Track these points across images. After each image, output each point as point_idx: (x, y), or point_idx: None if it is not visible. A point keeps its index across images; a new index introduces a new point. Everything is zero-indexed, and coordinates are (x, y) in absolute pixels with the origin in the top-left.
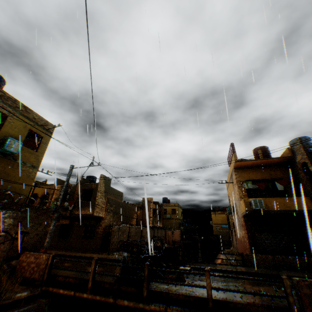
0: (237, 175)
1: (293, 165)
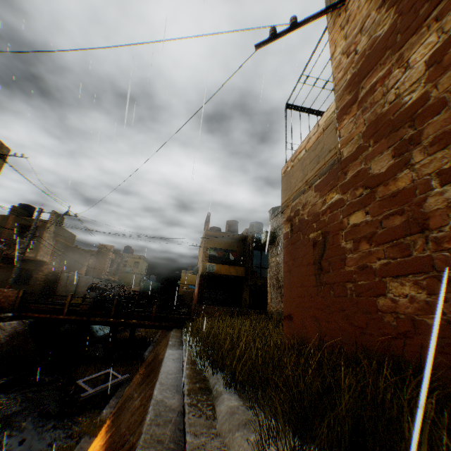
0: (206, 242)
1: (246, 242)
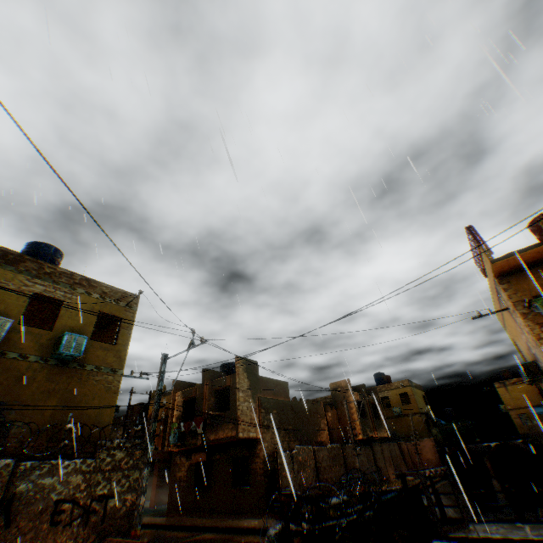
0: (508, 291)
1: None
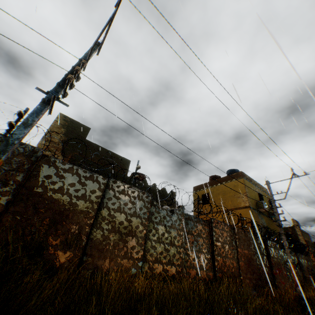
0: None
1: None
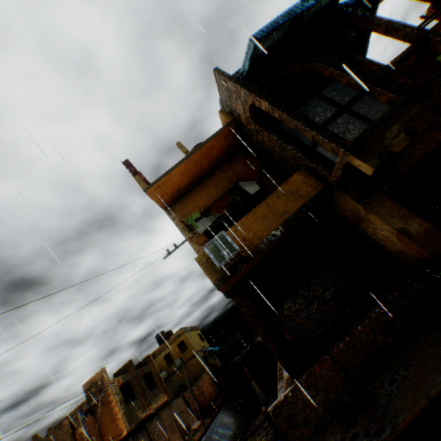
0: (176, 219)
1: (247, 134)
